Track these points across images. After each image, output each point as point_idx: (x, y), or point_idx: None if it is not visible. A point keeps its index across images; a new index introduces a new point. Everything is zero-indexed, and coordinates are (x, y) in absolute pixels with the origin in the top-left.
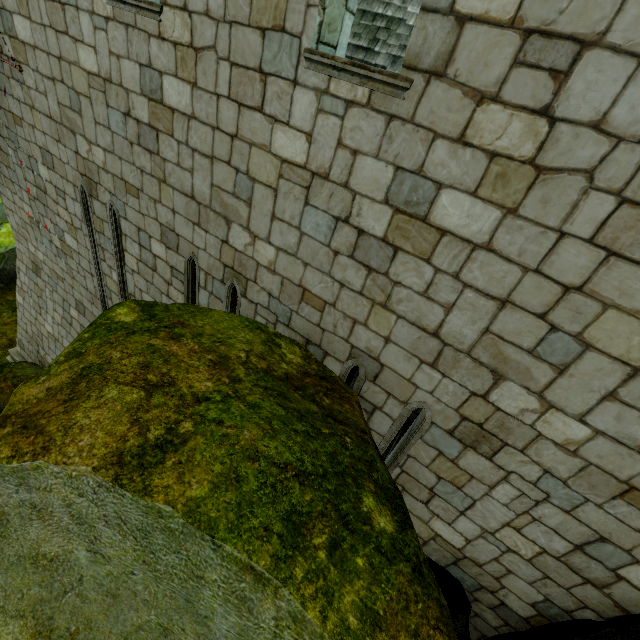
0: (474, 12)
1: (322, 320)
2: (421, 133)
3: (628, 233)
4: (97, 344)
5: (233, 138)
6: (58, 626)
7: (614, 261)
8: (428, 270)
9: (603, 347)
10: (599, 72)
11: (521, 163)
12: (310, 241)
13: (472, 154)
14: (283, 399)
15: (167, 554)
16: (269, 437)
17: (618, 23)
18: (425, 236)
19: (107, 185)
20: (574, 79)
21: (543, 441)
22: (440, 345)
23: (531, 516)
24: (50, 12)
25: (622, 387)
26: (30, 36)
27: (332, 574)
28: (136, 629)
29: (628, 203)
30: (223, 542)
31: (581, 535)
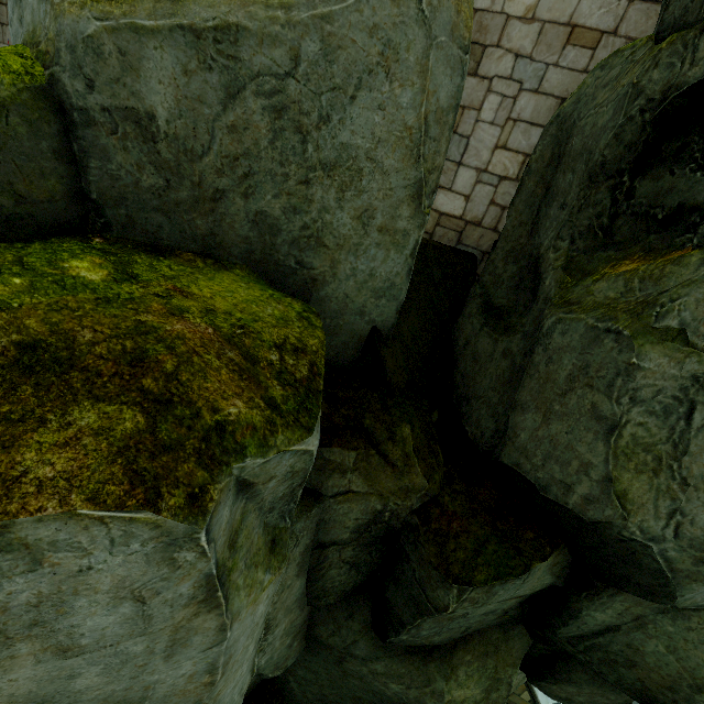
0: None
1: None
2: None
3: None
4: None
5: None
6: None
7: None
8: None
9: None
10: None
11: None
12: None
13: None
14: None
15: None
16: None
17: None
18: None
19: None
20: None
21: (511, 22)
22: None
23: (512, 120)
24: None
25: None
26: None
27: None
28: None
29: None
30: None
31: (549, 111)
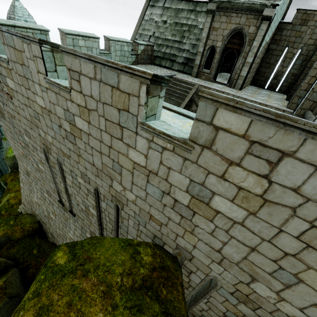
0: (223, 126)
1: (161, 229)
2: (201, 169)
3: None
4: (47, 286)
5: (110, 147)
6: None
7: (311, 249)
8: (212, 225)
9: (309, 284)
10: (293, 168)
11: (255, 195)
12: (151, 197)
13: (229, 184)
14: (139, 313)
15: None
16: None
17: (302, 150)
18: (208, 211)
19: (54, 150)
20: (280, 167)
21: (281, 312)
22: (221, 257)
23: None
24: (21, 80)
25: None
26: (14, 87)
27: None
28: None
29: (316, 228)
30: None
31: None
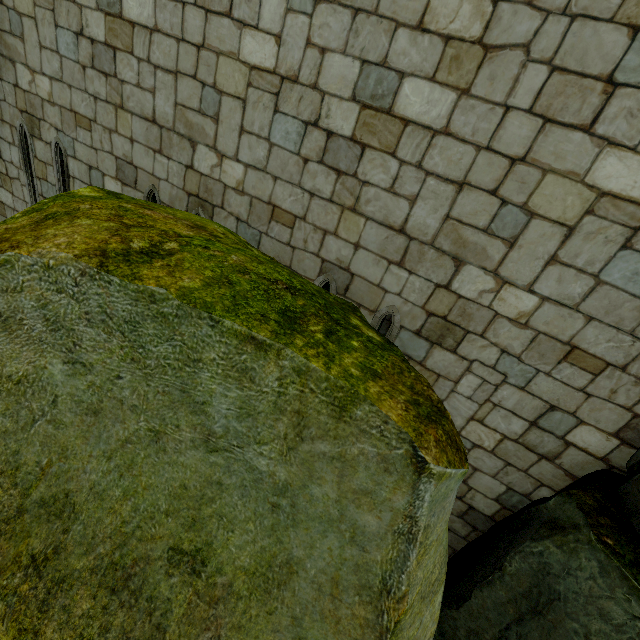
0: None
1: (292, 237)
2: (384, 24)
3: (559, 99)
4: (61, 202)
5: (199, 49)
6: (25, 462)
7: (549, 127)
8: (394, 164)
9: (544, 212)
10: None
11: (471, 44)
12: (280, 152)
13: (430, 40)
14: None
15: (159, 345)
16: (257, 263)
17: None
18: (390, 129)
19: (53, 120)
20: None
21: (499, 320)
22: (406, 241)
23: (492, 403)
24: None
25: (561, 249)
26: None
27: (331, 347)
28: (122, 444)
29: (557, 71)
30: (221, 318)
31: (535, 409)
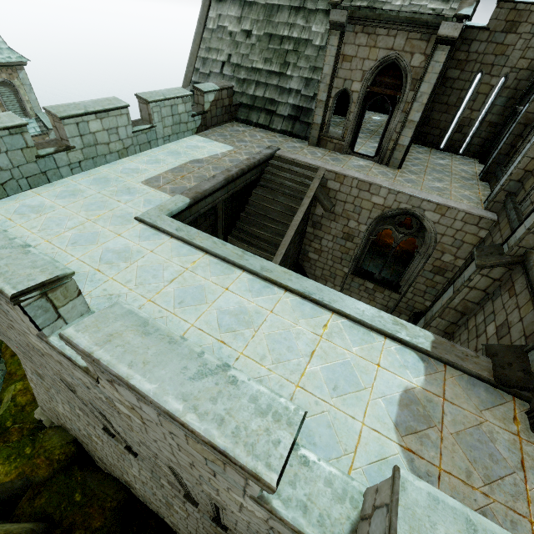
0: None
1: None
2: None
3: None
4: None
5: (191, 464)
6: None
7: None
8: None
9: None
10: None
11: None
12: None
13: None
14: None
15: None
16: None
17: None
18: None
19: (83, 394)
20: None
21: None
22: None
23: None
24: None
25: None
26: None
27: None
28: None
29: None
30: None
31: None
